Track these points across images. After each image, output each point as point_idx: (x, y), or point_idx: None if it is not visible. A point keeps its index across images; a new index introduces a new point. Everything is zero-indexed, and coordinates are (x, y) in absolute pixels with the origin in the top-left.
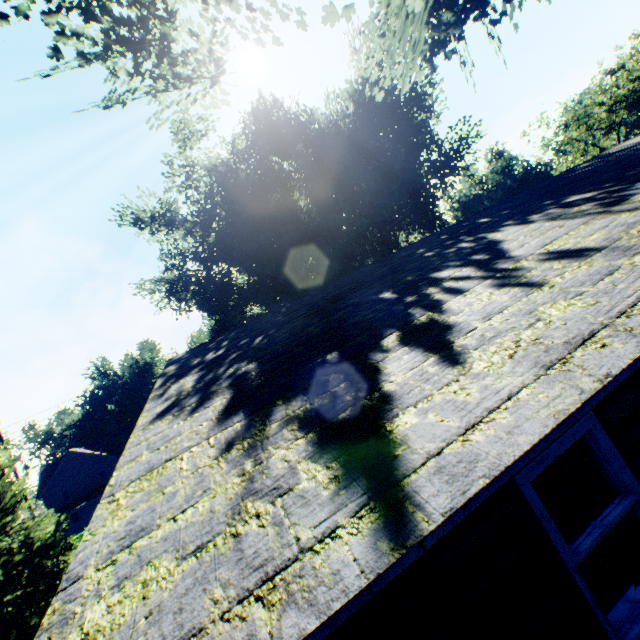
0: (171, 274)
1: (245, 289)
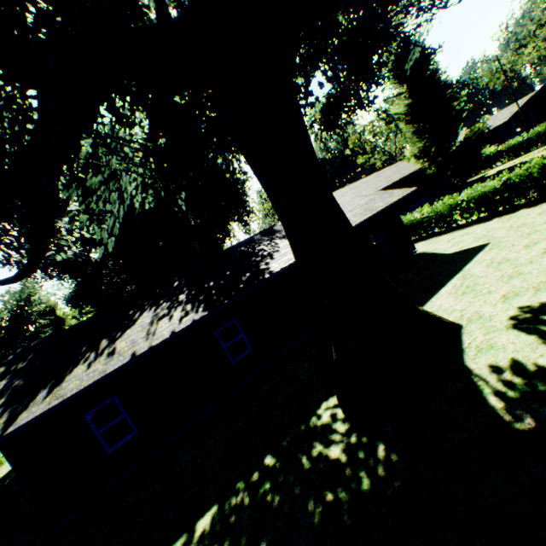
0: None
1: (97, 264)
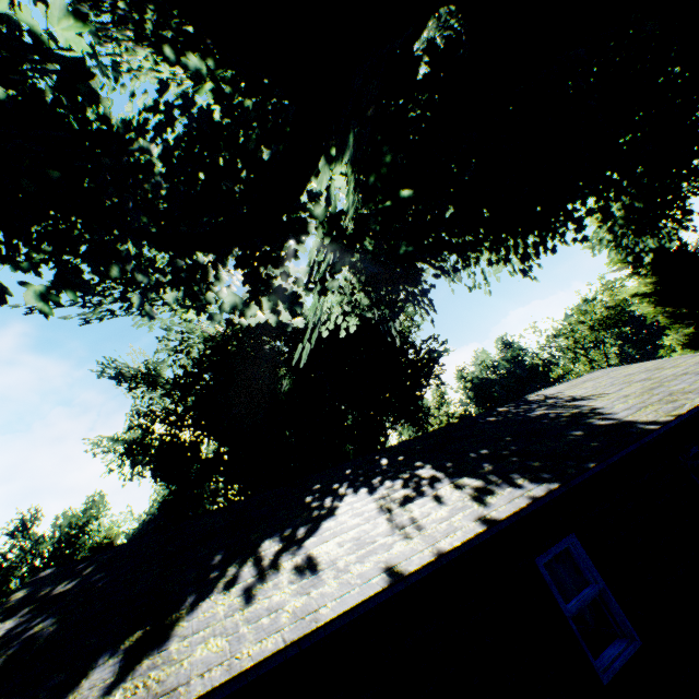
0: (134, 433)
1: (208, 461)
